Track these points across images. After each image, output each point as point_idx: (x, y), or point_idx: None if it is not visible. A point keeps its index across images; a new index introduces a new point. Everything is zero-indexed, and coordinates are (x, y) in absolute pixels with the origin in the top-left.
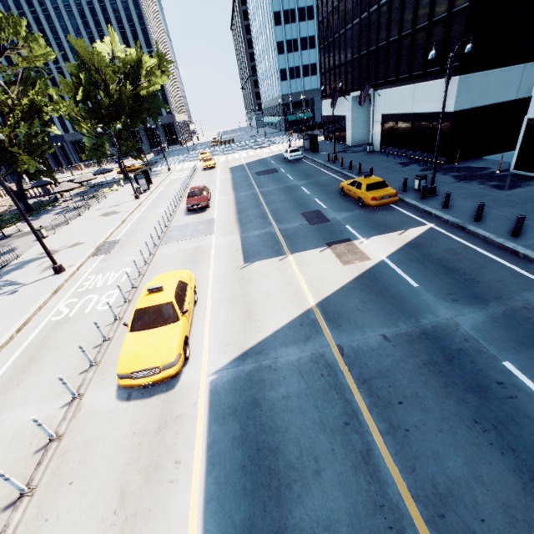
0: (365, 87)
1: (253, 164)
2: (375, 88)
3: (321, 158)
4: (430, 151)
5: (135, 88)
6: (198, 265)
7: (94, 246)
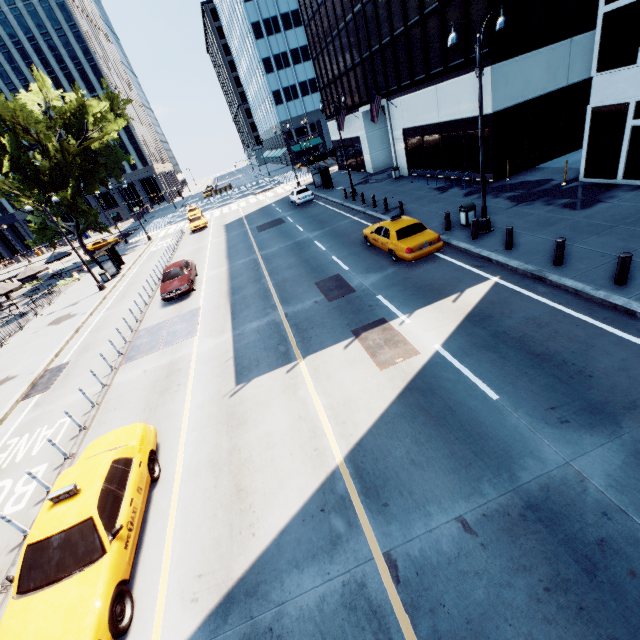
0: (374, 98)
1: (253, 216)
2: (387, 98)
3: (337, 195)
4: (472, 168)
5: (83, 142)
6: (169, 398)
7: (28, 381)
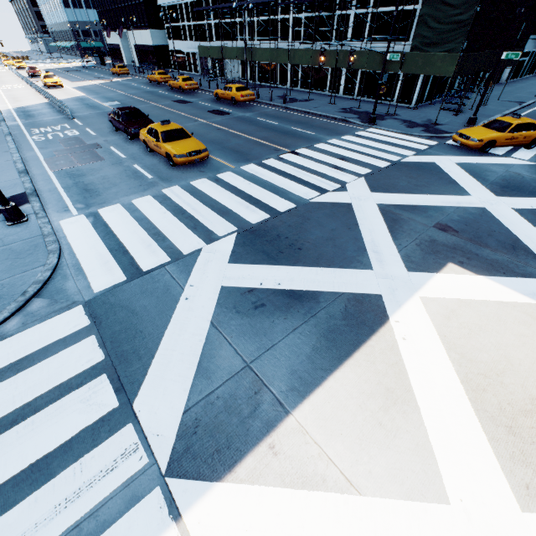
0: (120, 27)
1: (60, 69)
2: (127, 29)
3: (107, 67)
4: (154, 64)
5: None
6: None
7: None
